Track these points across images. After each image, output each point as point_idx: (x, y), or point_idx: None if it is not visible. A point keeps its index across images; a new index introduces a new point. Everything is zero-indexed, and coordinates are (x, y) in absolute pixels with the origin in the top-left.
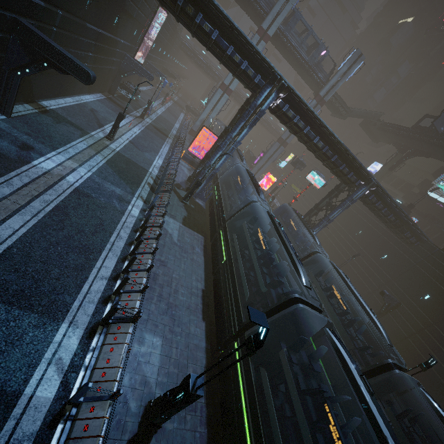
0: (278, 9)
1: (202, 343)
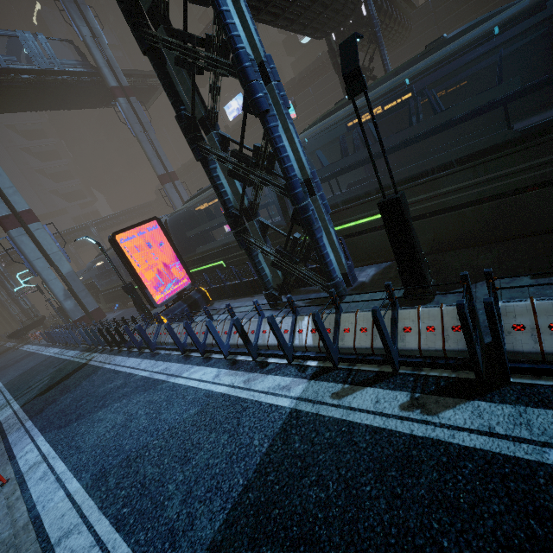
0: None
1: None
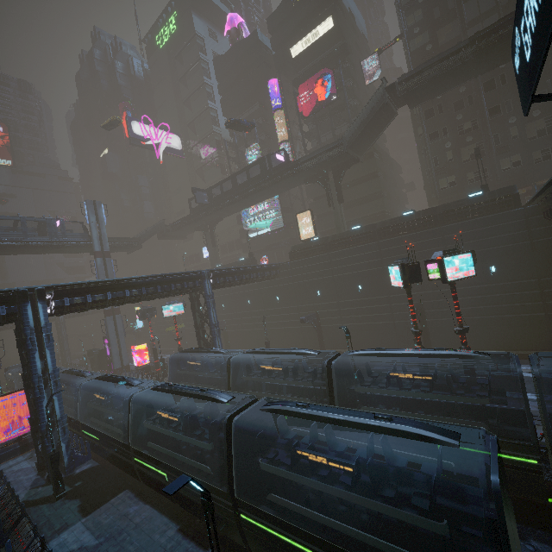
0: None
1: None
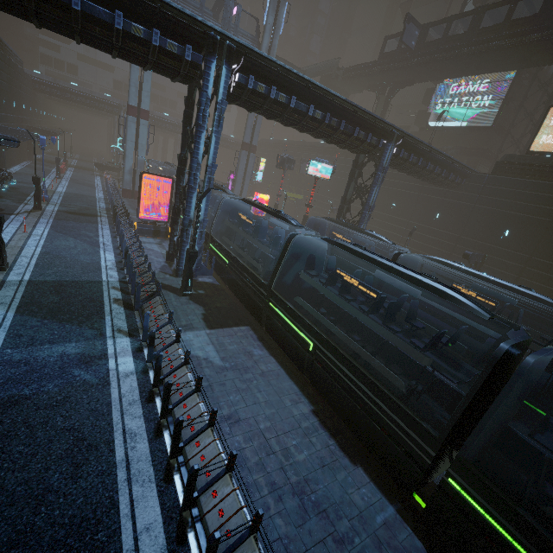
0: None
1: (387, 511)
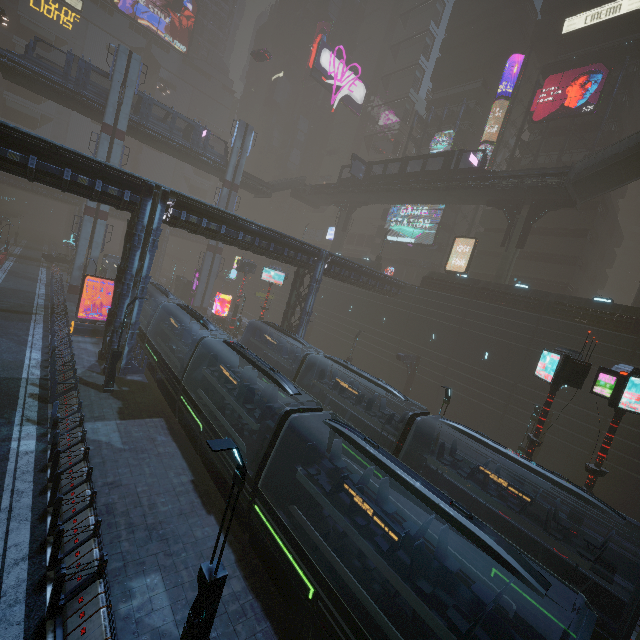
0: (117, 98)
1: (220, 540)
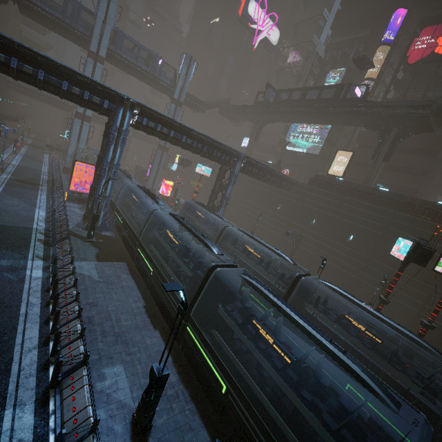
0: (99, 31)
1: (162, 347)
